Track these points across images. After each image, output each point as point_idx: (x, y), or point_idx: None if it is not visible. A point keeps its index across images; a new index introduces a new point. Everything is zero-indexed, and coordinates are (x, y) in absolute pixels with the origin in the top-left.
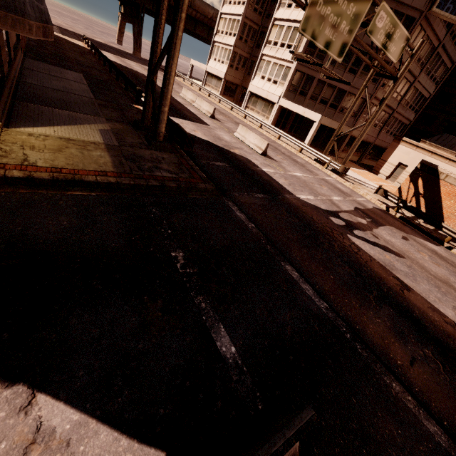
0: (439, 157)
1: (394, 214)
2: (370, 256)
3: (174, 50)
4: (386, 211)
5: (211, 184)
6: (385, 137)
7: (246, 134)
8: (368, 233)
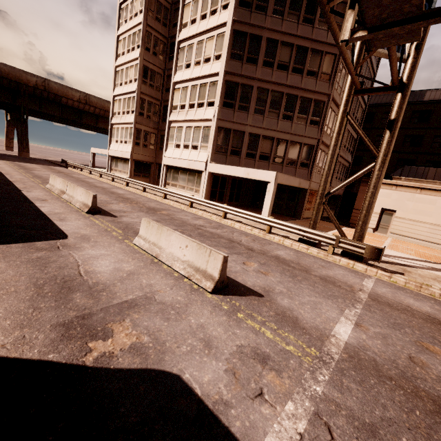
0: (433, 191)
1: None
2: None
3: None
4: None
5: None
6: (336, 184)
7: (161, 238)
8: None
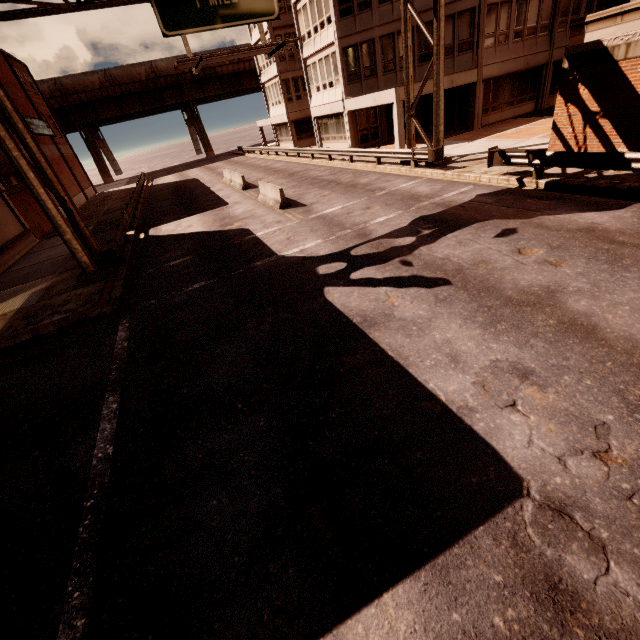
0: None
1: (535, 186)
2: (340, 314)
3: (22, 174)
4: (510, 190)
5: (115, 304)
6: None
7: (265, 190)
8: (390, 264)
